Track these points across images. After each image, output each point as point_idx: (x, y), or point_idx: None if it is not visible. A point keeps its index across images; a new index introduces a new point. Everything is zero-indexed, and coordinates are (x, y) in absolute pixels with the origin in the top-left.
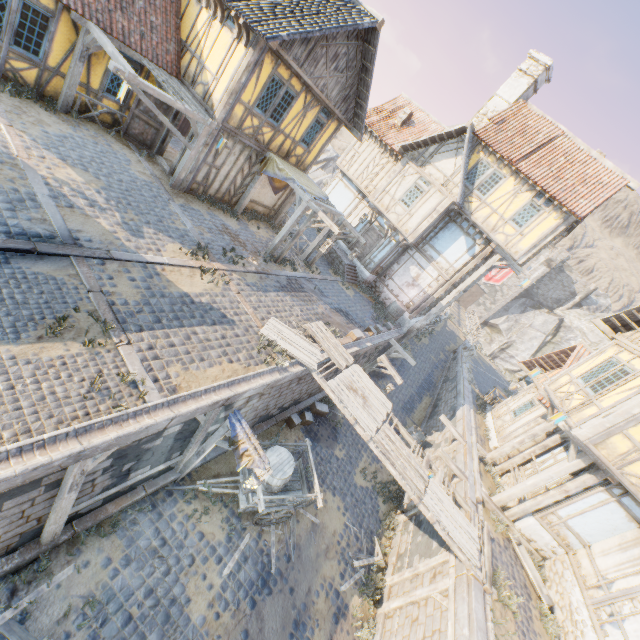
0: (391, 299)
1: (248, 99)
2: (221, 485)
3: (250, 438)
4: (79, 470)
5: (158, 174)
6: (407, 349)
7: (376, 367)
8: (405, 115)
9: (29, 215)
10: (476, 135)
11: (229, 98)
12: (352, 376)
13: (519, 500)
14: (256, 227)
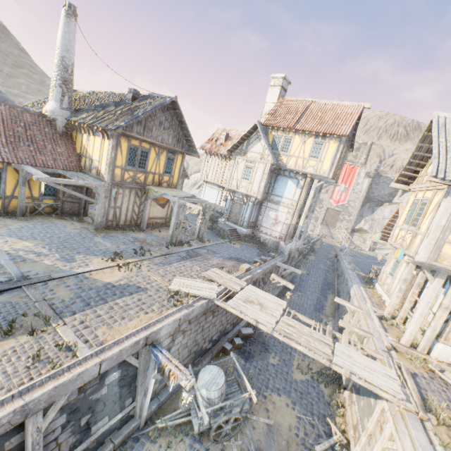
0: (268, 238)
1: (121, 163)
2: (176, 417)
3: (171, 360)
4: (34, 428)
5: (85, 226)
6: (300, 268)
7: (282, 289)
8: (224, 136)
9: None
10: (264, 125)
11: (109, 167)
12: (247, 293)
13: (422, 334)
14: (158, 232)
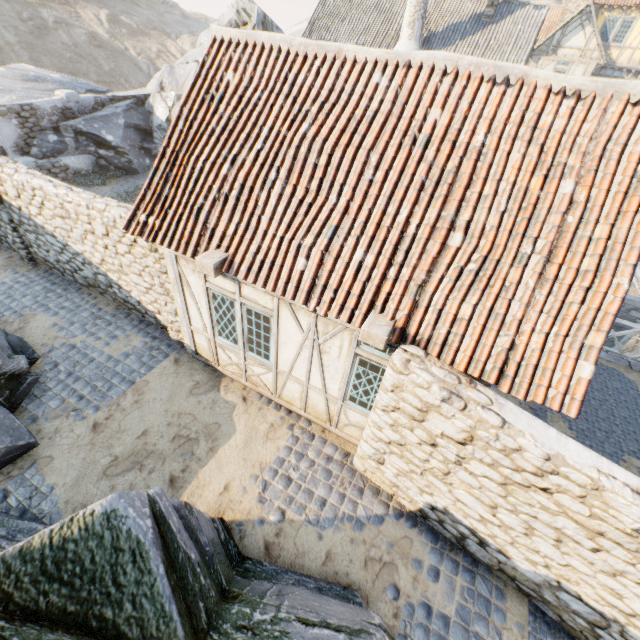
0: None
1: None
2: None
3: None
4: None
5: None
6: None
7: None
8: None
9: None
10: (597, 4)
11: None
12: None
13: None
14: None
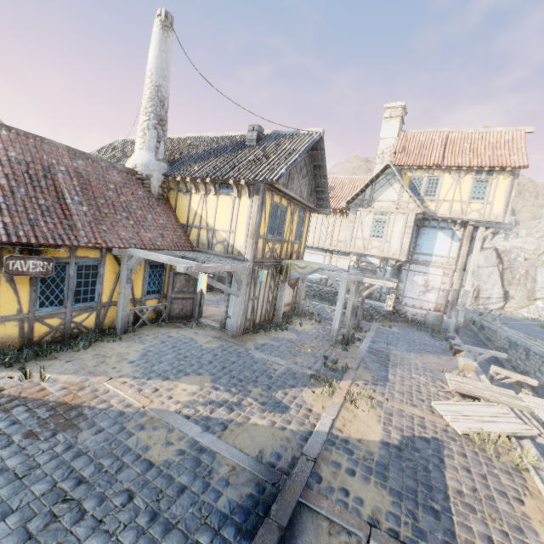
0: (418, 313)
1: (263, 231)
2: None
3: None
4: None
5: (215, 334)
6: None
7: None
8: None
9: (220, 476)
10: (396, 165)
11: (253, 239)
12: None
13: None
14: (298, 325)
